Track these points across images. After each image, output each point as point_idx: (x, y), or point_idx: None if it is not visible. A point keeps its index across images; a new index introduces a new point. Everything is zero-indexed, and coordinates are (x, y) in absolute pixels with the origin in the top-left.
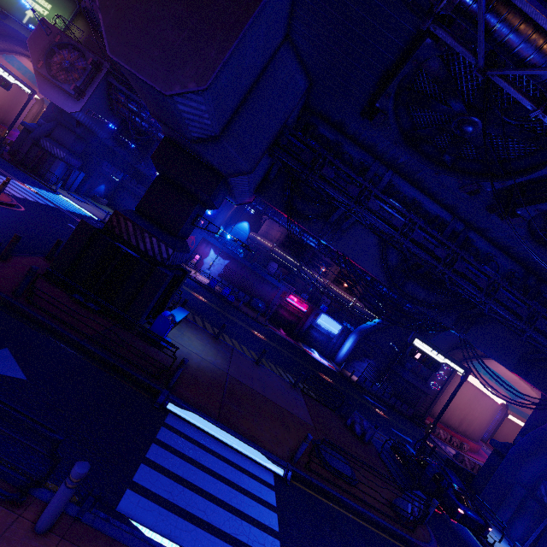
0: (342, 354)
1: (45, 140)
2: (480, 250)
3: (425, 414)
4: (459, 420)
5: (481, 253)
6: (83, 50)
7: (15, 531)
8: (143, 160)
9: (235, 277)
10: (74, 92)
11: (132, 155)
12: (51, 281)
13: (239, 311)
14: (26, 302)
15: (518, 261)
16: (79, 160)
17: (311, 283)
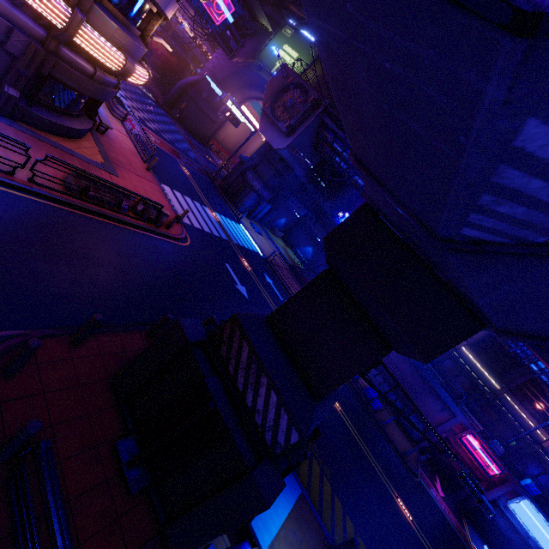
0: None
1: (250, 172)
2: None
3: None
4: None
5: None
6: (308, 89)
7: None
8: (329, 199)
9: (390, 368)
10: (286, 130)
11: (321, 194)
12: (114, 394)
13: (382, 432)
14: (3, 482)
15: None
16: (270, 193)
17: (511, 422)
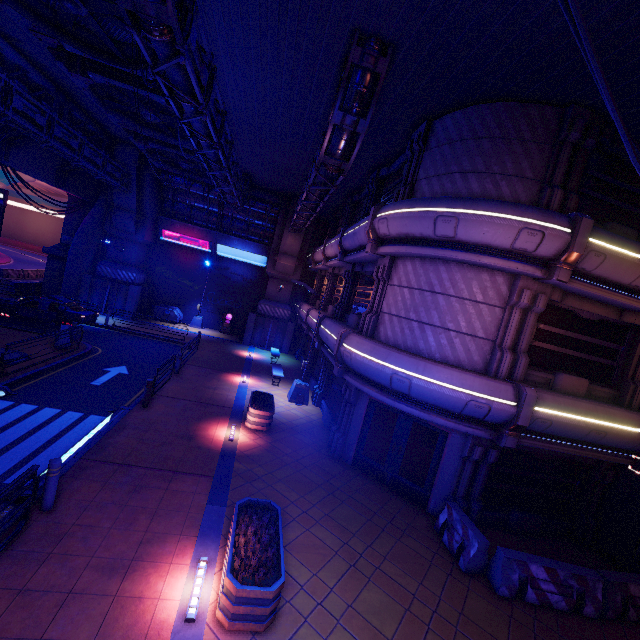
0: None
1: None
2: (6, 57)
3: None
4: None
5: (6, 60)
6: None
7: (49, 518)
8: None
9: None
10: None
11: None
12: None
13: None
14: None
15: (49, 78)
16: None
17: None
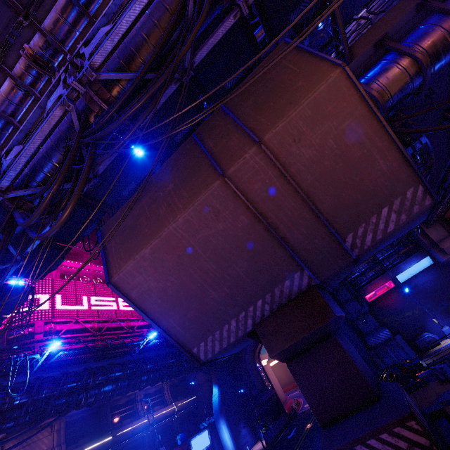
0: (232, 448)
1: None
2: None
3: (283, 408)
4: (281, 392)
5: None
6: None
7: None
8: None
9: None
10: None
11: None
12: None
13: None
14: None
15: None
16: None
17: (132, 441)
